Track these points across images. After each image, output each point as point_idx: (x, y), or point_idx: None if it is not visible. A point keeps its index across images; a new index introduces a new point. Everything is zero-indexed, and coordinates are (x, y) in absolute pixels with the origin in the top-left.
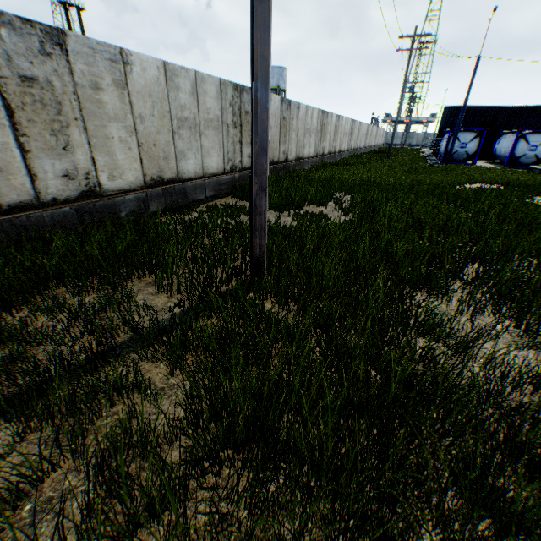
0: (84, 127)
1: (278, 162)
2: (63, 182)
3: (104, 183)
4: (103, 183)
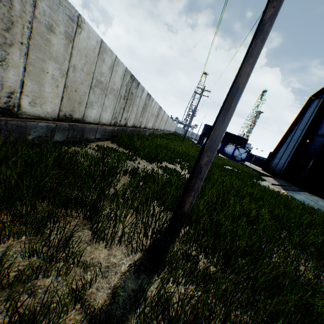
0: (26, 52)
1: (136, 127)
2: None
3: (24, 106)
4: (23, 105)
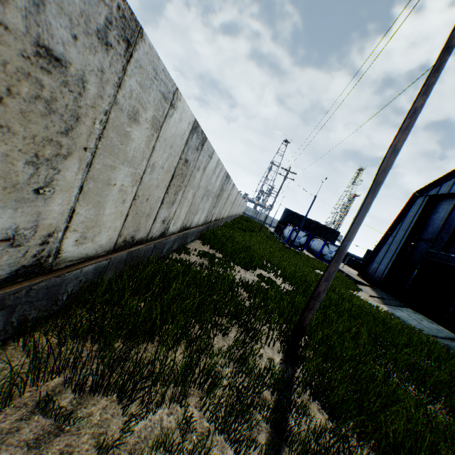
0: (184, 190)
1: (217, 220)
2: (160, 225)
3: (170, 227)
4: (170, 227)
